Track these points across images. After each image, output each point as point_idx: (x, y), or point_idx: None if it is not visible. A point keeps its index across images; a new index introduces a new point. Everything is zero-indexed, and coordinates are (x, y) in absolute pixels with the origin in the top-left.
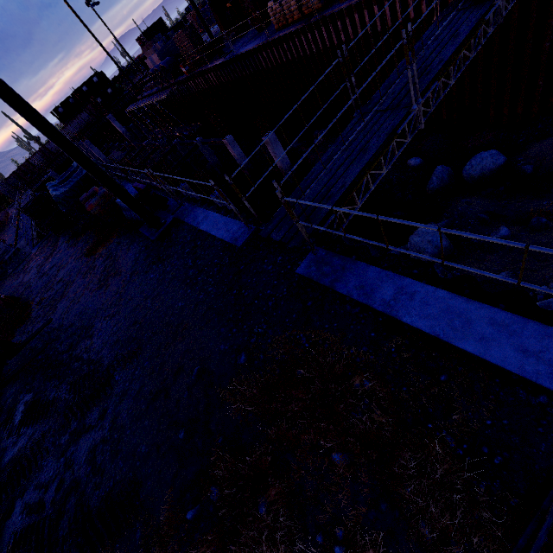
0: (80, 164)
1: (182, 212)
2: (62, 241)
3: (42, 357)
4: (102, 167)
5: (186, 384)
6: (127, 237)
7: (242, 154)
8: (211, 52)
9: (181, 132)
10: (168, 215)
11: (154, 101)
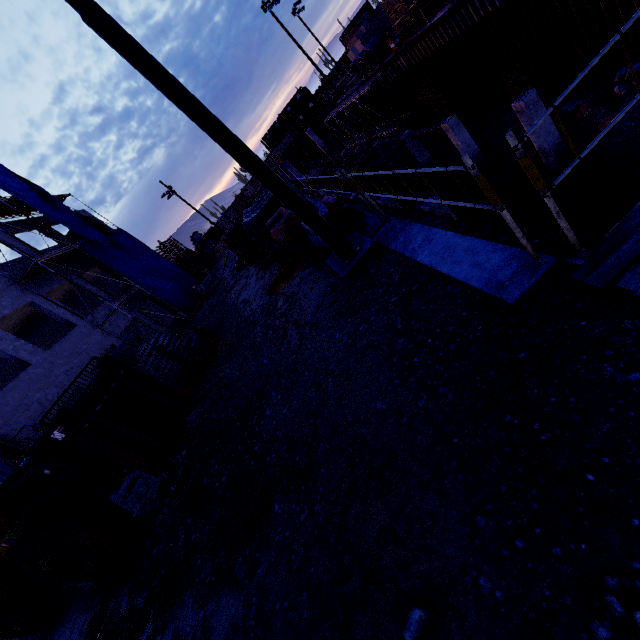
0: (255, 175)
1: (386, 232)
2: (252, 273)
3: (216, 417)
4: (291, 183)
5: (387, 634)
6: (311, 271)
7: (469, 140)
8: (431, 5)
9: (384, 131)
10: (364, 239)
11: (354, 99)
